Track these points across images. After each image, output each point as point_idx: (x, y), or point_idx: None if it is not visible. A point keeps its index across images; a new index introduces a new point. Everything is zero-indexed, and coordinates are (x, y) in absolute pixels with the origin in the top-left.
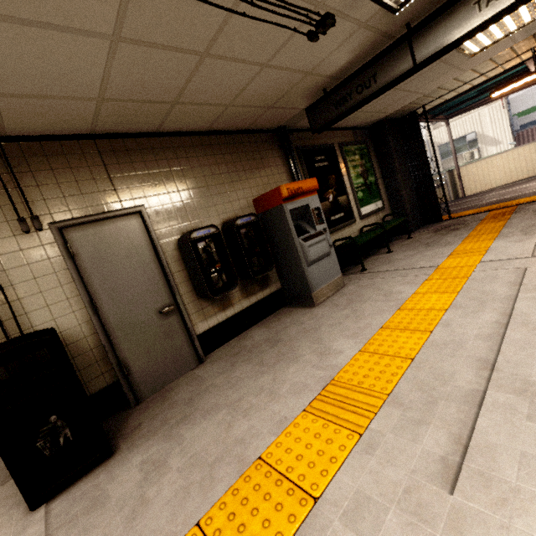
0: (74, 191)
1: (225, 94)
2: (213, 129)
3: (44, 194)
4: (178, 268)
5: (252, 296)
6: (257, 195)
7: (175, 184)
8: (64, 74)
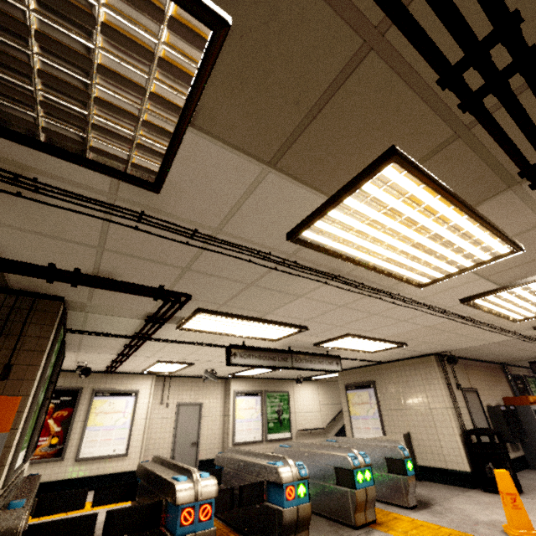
0: (461, 377)
1: (511, 355)
2: (484, 360)
3: (457, 377)
4: (489, 421)
5: (514, 452)
6: (502, 395)
7: (480, 382)
8: (493, 350)
